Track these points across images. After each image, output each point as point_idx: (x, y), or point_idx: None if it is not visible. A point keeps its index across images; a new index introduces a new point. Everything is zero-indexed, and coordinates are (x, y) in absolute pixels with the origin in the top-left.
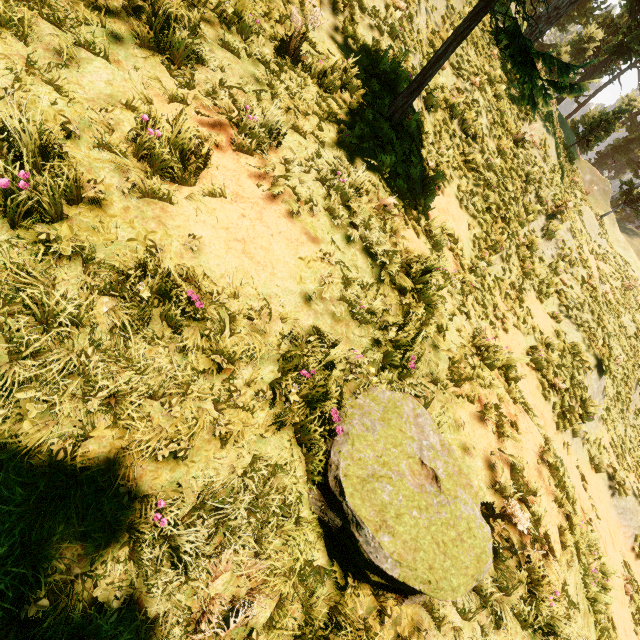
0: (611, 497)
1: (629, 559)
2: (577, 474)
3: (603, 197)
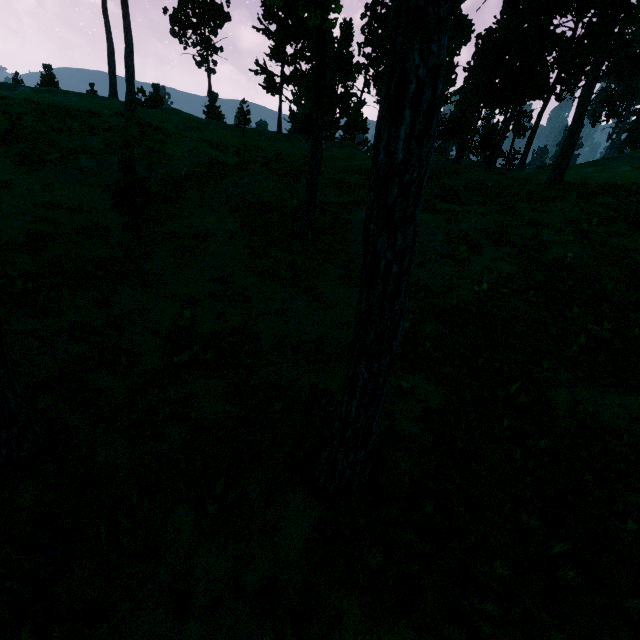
0: (103, 197)
1: (105, 211)
2: (40, 184)
3: (342, 149)
